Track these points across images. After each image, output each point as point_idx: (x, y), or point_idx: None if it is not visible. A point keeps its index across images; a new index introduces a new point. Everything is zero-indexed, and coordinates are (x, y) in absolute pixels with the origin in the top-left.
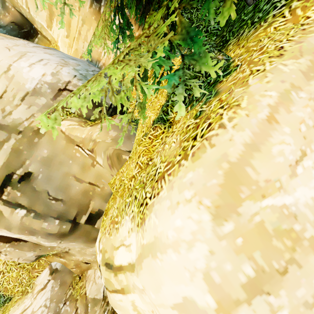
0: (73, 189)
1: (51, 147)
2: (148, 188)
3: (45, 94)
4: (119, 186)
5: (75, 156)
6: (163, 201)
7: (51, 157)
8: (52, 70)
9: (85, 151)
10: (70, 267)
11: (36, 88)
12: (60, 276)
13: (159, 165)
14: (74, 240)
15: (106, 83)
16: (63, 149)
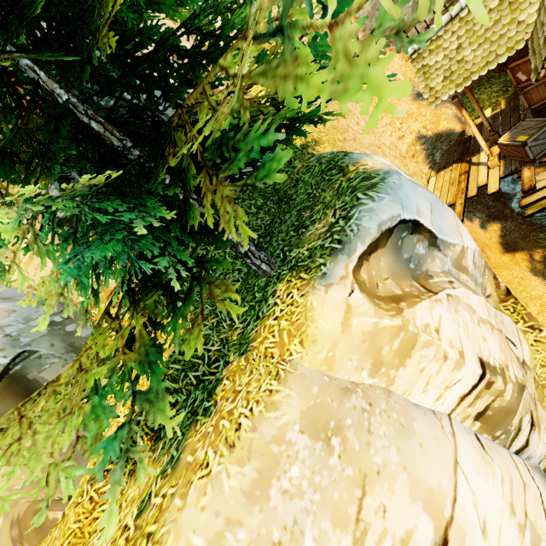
0: None
1: None
2: None
3: None
4: None
5: None
6: None
7: None
8: None
9: None
10: None
11: None
12: None
13: None
14: None
15: (62, 339)
16: None
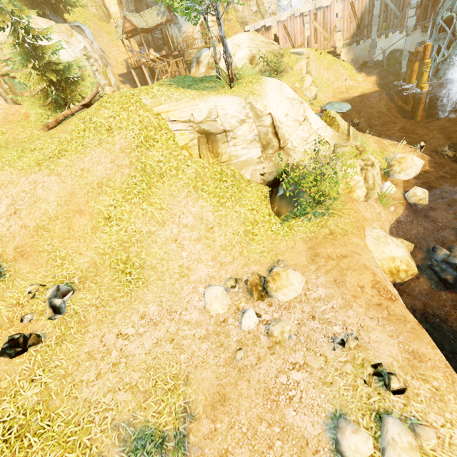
0: None
1: None
2: None
3: None
4: None
5: None
6: None
7: None
8: None
9: None
10: None
11: None
12: None
13: None
14: None
15: None
16: None
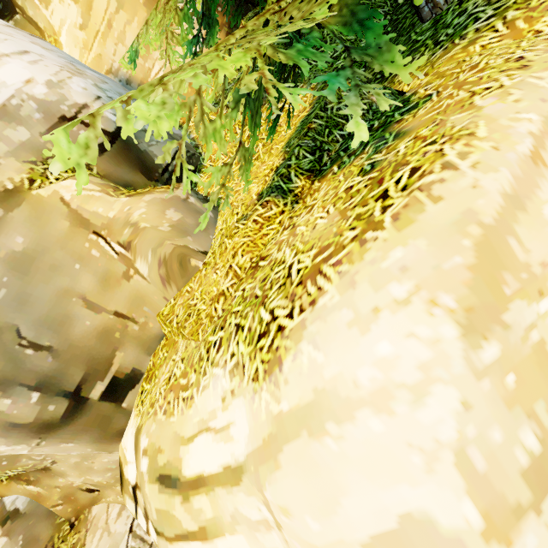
0: (78, 326)
1: (35, 233)
2: (277, 301)
3: (29, 123)
4: (185, 317)
5: (88, 256)
6: (332, 314)
7: (32, 254)
8: (49, 77)
9: (112, 247)
10: (50, 503)
11: (7, 104)
12: (24, 526)
13: (295, 259)
14: (73, 437)
15: None
16: (61, 238)
